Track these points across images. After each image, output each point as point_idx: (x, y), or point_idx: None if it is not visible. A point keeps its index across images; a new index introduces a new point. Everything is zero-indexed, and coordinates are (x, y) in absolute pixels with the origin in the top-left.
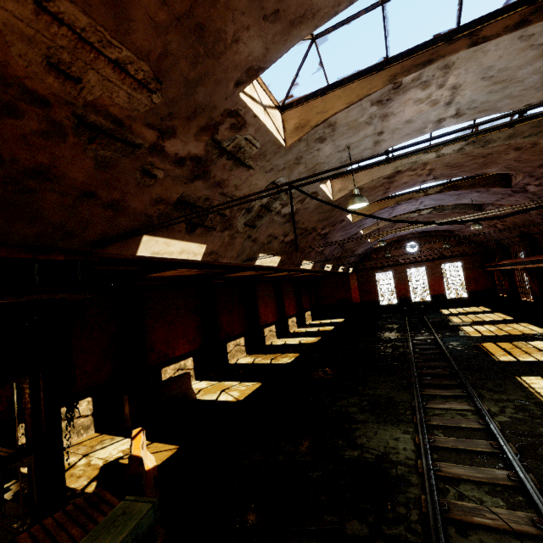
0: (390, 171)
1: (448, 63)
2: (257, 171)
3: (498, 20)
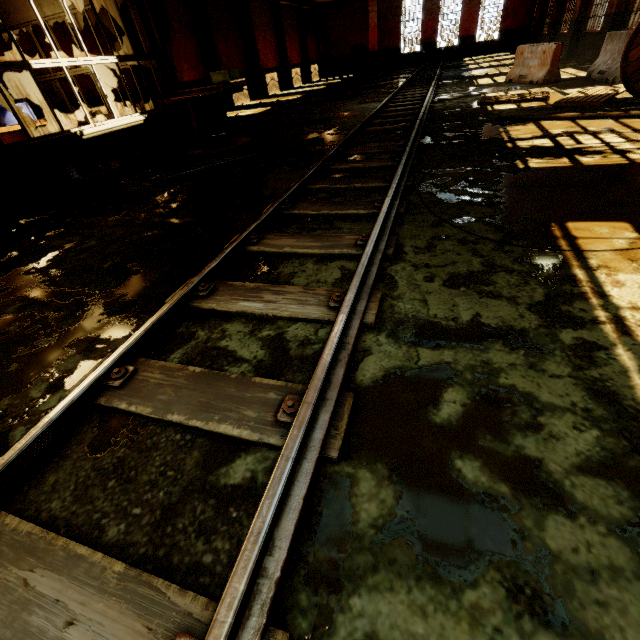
0: None
1: None
2: None
3: None
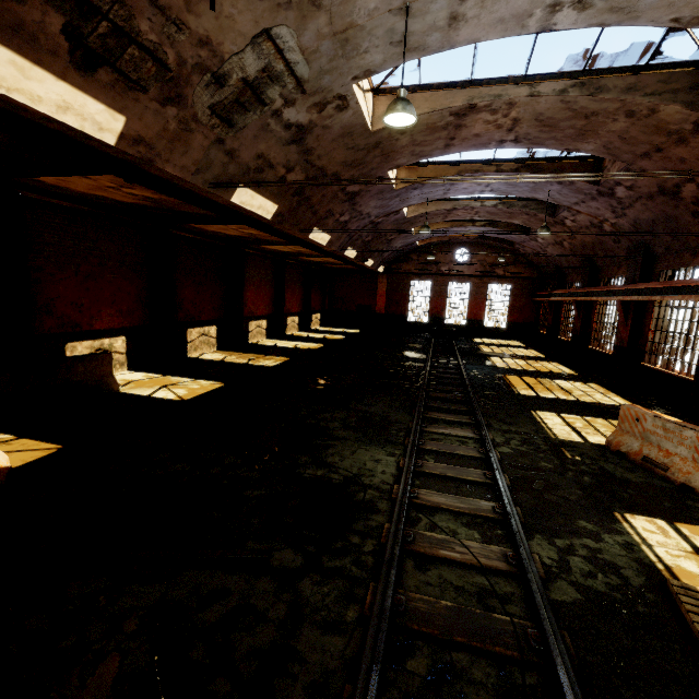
0: (462, 102)
1: None
2: None
3: None
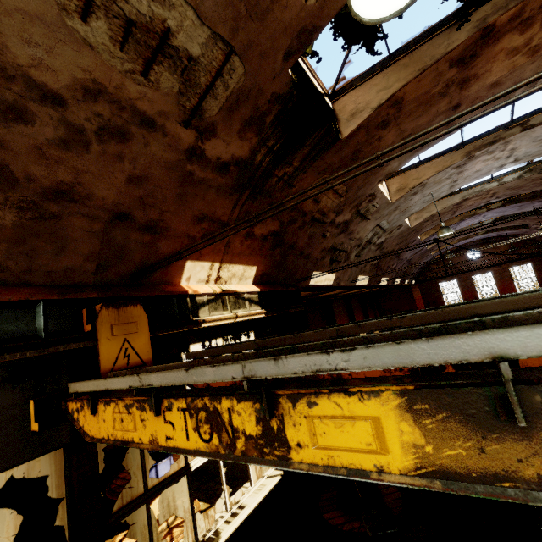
0: (459, 200)
1: (507, 140)
2: (371, 220)
3: (540, 114)
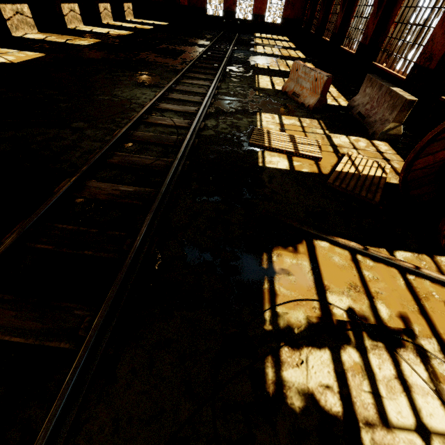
0: None
1: None
2: None
3: None
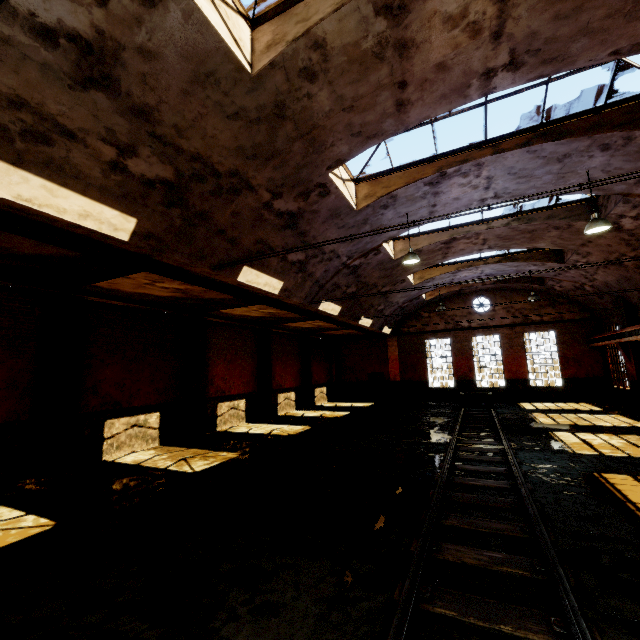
0: None
1: None
2: None
3: None
